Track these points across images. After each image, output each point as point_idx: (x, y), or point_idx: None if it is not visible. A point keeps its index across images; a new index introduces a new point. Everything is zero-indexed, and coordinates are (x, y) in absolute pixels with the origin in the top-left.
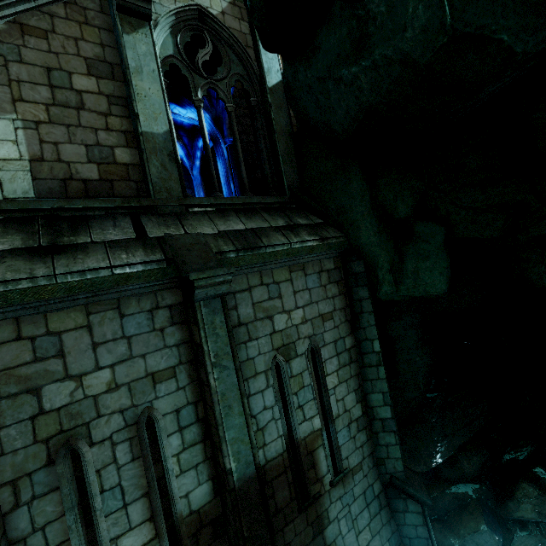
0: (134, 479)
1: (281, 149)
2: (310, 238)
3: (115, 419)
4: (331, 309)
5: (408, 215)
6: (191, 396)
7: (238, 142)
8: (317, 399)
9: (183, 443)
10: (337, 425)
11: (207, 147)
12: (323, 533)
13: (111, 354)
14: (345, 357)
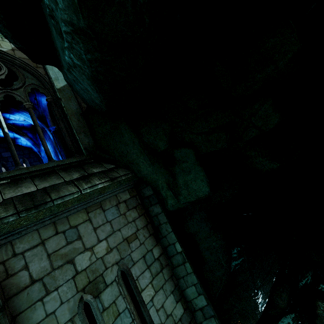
0: None
1: (75, 125)
2: (101, 181)
3: None
4: (134, 230)
5: (166, 147)
6: None
7: (38, 127)
8: (136, 320)
9: None
10: None
11: (6, 134)
12: None
13: None
14: (155, 266)
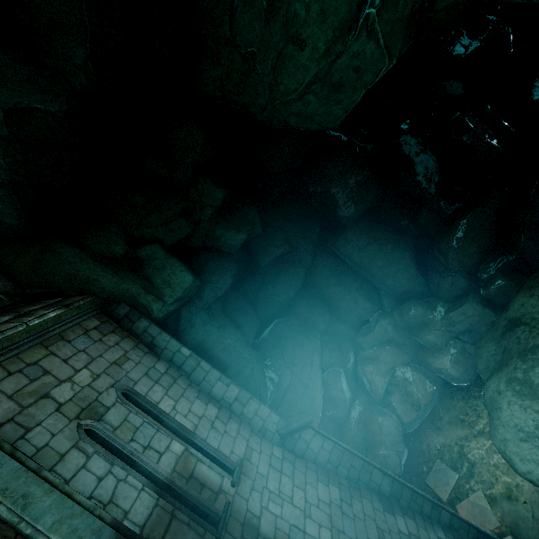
0: None
1: None
2: (50, 310)
3: None
4: (122, 353)
5: (126, 250)
6: None
7: None
8: (162, 428)
9: None
10: (201, 434)
11: None
12: (261, 533)
13: None
14: (166, 379)
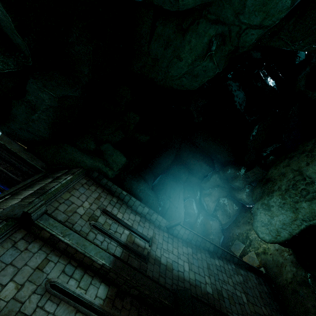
0: (65, 311)
1: (25, 157)
2: (67, 176)
3: (33, 298)
4: (98, 194)
5: (95, 147)
6: (64, 261)
7: None
8: (120, 225)
9: (77, 280)
10: (135, 227)
11: None
12: (161, 263)
13: (6, 276)
14: (117, 205)
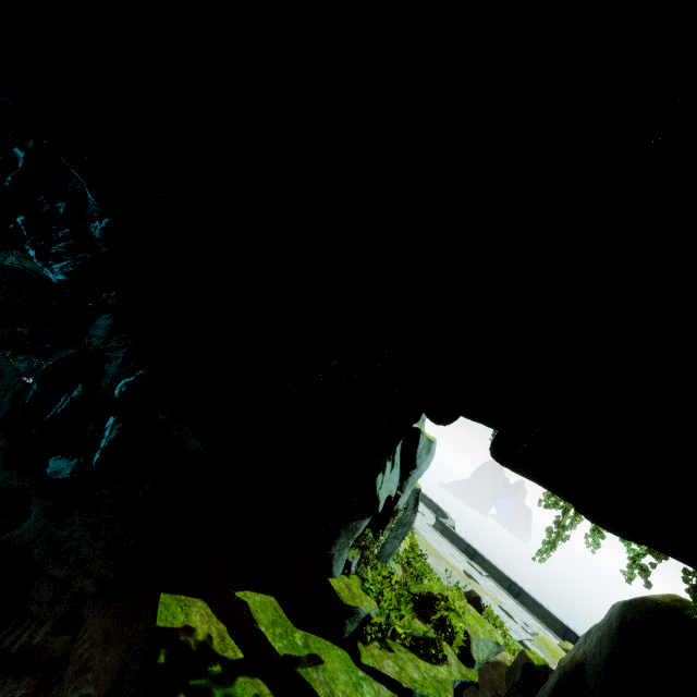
0: None
1: None
2: None
3: None
4: None
5: None
6: None
7: None
8: None
9: None
10: None
11: None
12: None
13: None
14: None
